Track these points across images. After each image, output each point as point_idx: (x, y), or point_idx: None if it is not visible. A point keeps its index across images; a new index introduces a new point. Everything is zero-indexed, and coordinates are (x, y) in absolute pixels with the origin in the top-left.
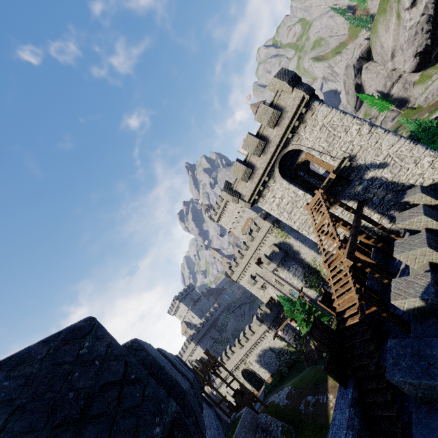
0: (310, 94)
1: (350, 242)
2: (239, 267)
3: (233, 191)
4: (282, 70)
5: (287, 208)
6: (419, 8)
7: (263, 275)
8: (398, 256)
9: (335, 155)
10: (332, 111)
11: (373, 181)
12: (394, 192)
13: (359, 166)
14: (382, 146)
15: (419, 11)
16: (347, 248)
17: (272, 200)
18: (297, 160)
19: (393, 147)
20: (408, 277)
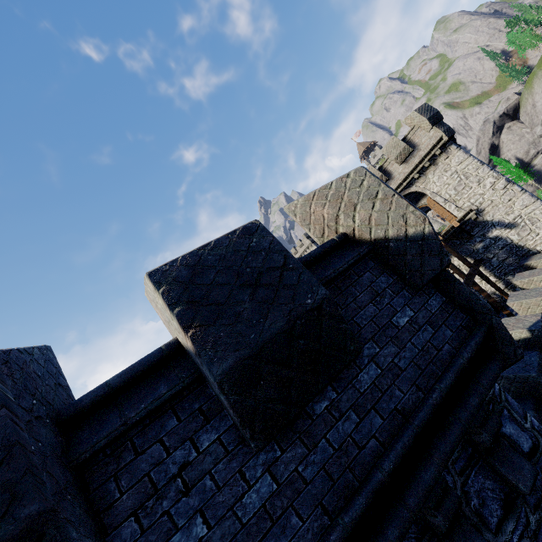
0: (449, 136)
1: None
2: None
3: None
4: (425, 105)
5: None
6: None
7: None
8: (511, 303)
9: (461, 206)
10: (469, 158)
11: (496, 240)
12: (517, 256)
13: (485, 222)
14: (515, 205)
15: None
16: None
17: None
18: (416, 204)
19: (526, 208)
20: (518, 317)
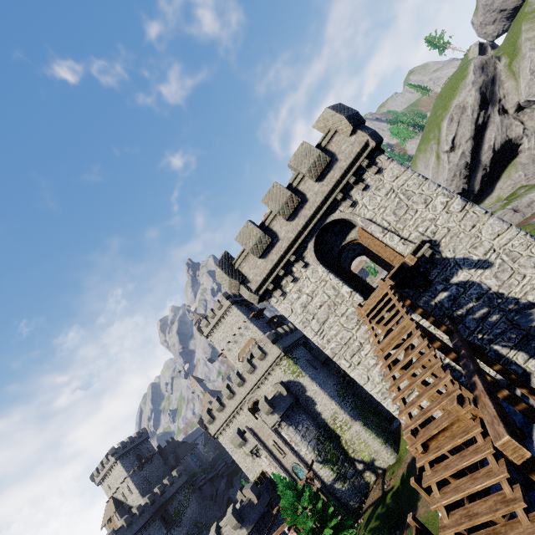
0: (377, 141)
1: (486, 389)
2: (222, 413)
3: (234, 269)
4: (340, 104)
5: (319, 313)
6: (458, 154)
7: (256, 431)
8: None
9: (407, 237)
10: (407, 171)
11: (466, 287)
12: (502, 312)
13: (445, 260)
14: (483, 234)
15: (458, 156)
16: (487, 404)
17: (295, 296)
18: (343, 240)
19: (499, 237)
20: None
